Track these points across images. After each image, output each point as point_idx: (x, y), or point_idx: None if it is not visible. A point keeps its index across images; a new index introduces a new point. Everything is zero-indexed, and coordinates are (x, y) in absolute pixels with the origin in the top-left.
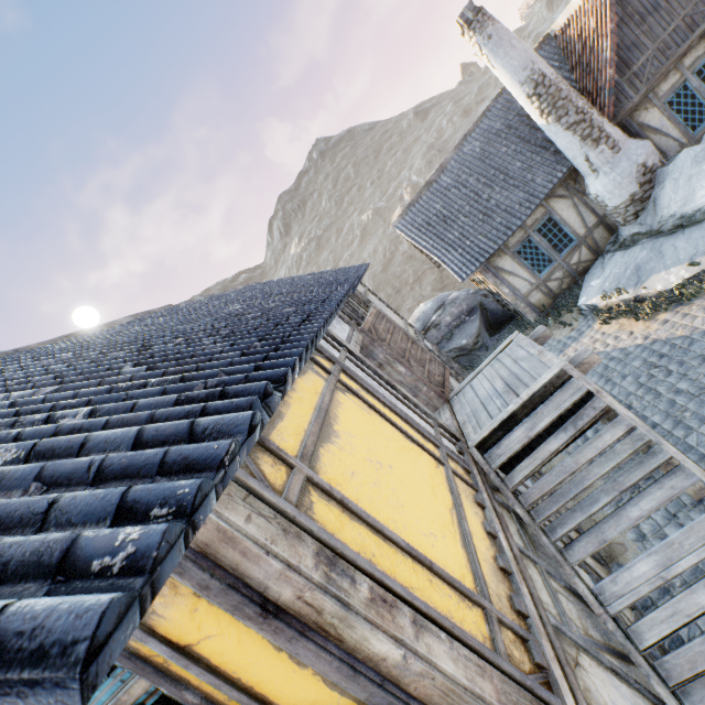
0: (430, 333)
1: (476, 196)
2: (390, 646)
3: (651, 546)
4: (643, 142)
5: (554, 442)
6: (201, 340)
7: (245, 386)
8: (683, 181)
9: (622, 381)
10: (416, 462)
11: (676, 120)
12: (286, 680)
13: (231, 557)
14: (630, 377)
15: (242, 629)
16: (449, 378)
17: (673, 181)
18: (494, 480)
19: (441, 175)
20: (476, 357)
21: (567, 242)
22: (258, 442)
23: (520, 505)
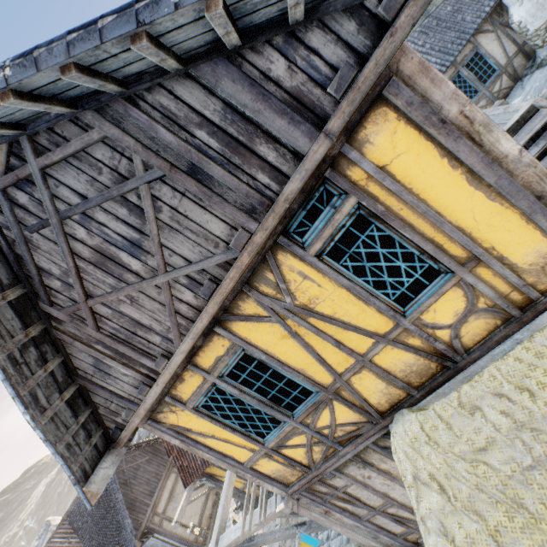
0: None
1: (412, 44)
2: (512, 144)
3: None
4: None
5: None
6: None
7: None
8: None
9: None
10: None
11: None
12: (441, 184)
13: (423, 86)
14: None
15: (422, 144)
16: None
17: None
18: None
19: None
20: None
21: (491, 73)
22: None
23: None
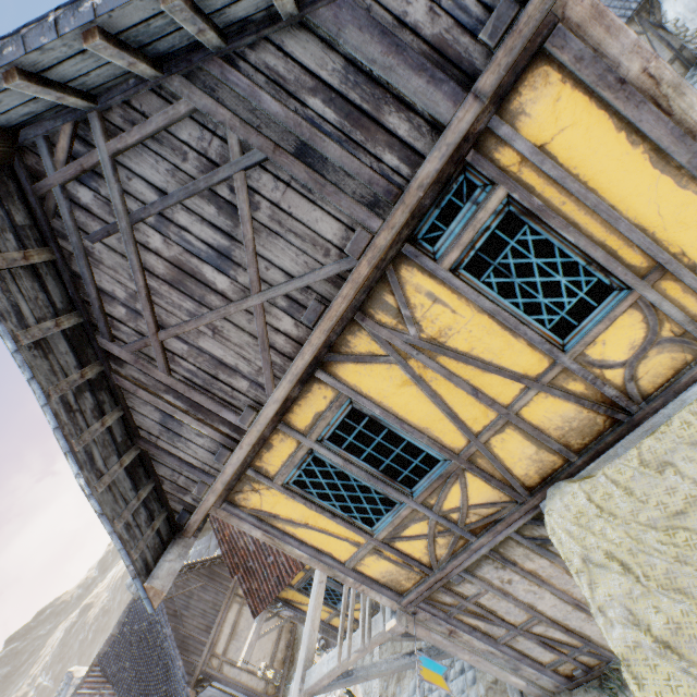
0: None
1: None
2: None
3: None
4: None
5: None
6: None
7: None
8: None
9: None
10: None
11: None
12: (617, 167)
13: (595, 38)
14: None
15: (592, 114)
16: None
17: None
18: None
19: None
20: None
21: None
22: None
23: None
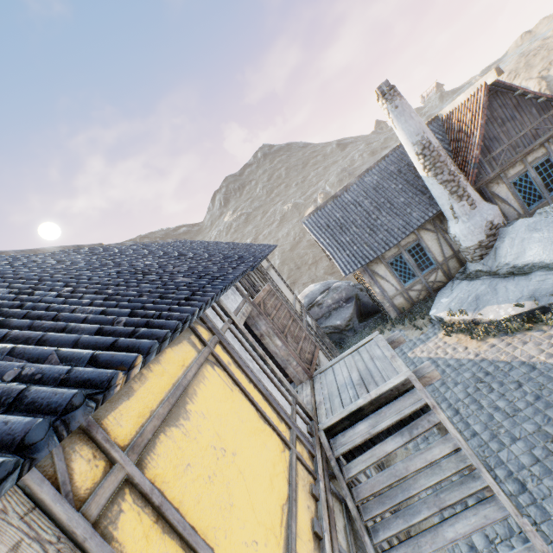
0: (313, 309)
1: (367, 214)
2: None
3: (459, 551)
4: (493, 206)
5: (391, 443)
6: (83, 296)
7: (49, 391)
8: (518, 241)
9: (454, 387)
10: (264, 446)
11: (518, 196)
12: None
13: None
14: (461, 385)
15: None
16: (320, 353)
17: (511, 239)
18: (333, 467)
19: (344, 193)
20: (345, 336)
21: (428, 264)
22: (84, 429)
23: (352, 498)
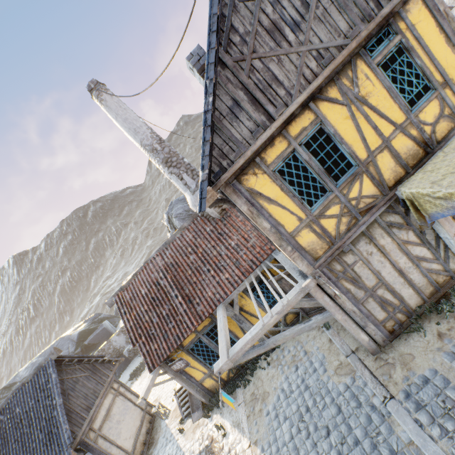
0: None
1: None
2: None
3: None
4: None
5: None
6: None
7: None
8: None
9: None
10: None
11: None
12: (435, 40)
13: None
14: None
15: (429, 19)
16: None
17: None
18: None
19: None
20: None
21: None
22: None
23: None
